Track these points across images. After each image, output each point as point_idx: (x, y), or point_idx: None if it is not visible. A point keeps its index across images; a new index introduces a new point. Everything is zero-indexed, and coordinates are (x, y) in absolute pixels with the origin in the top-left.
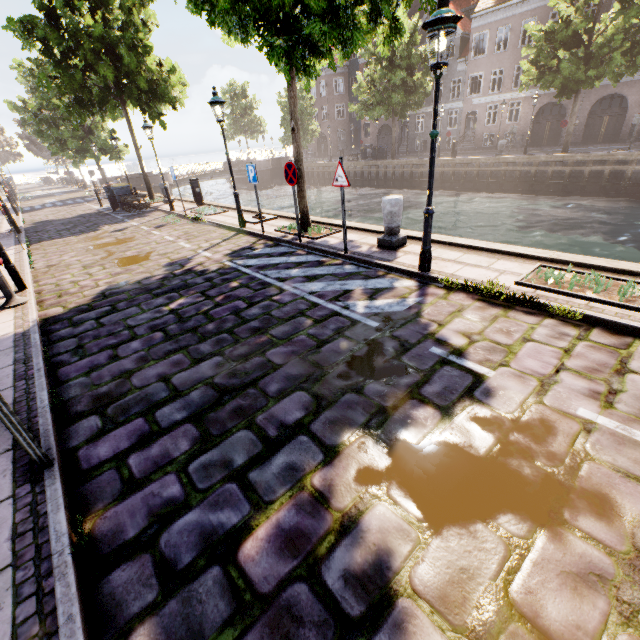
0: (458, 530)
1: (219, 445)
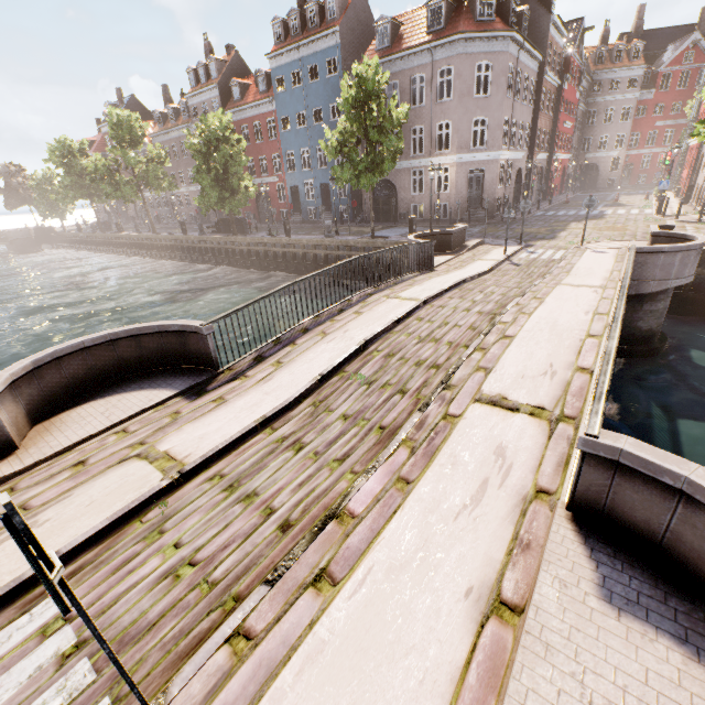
0: None
1: None
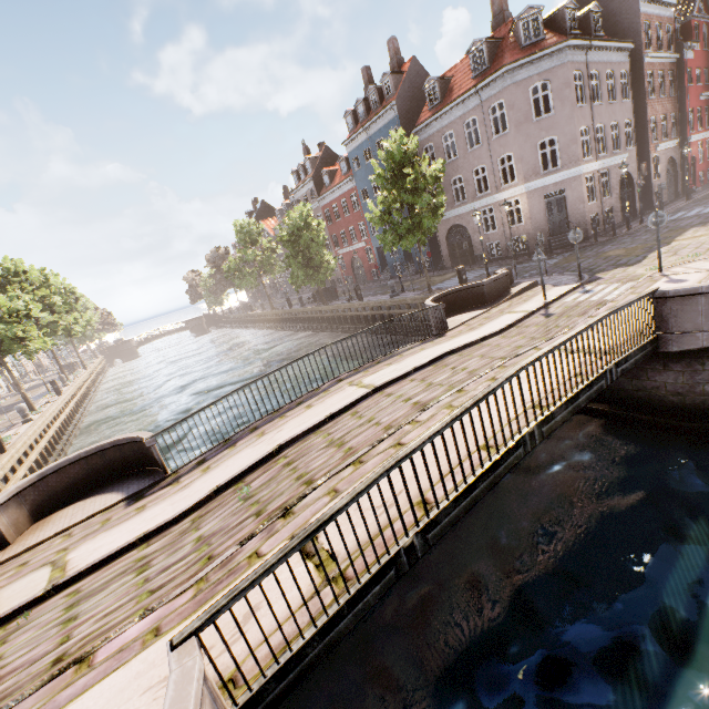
0: None
1: None
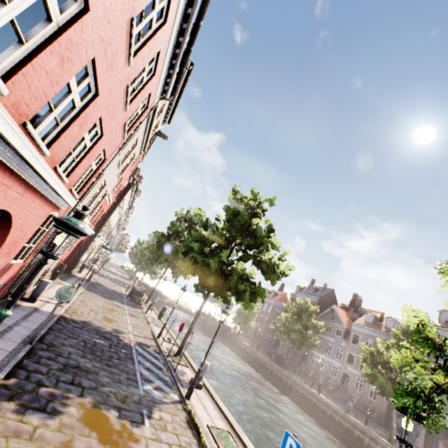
0: (83, 424)
1: (62, 373)
